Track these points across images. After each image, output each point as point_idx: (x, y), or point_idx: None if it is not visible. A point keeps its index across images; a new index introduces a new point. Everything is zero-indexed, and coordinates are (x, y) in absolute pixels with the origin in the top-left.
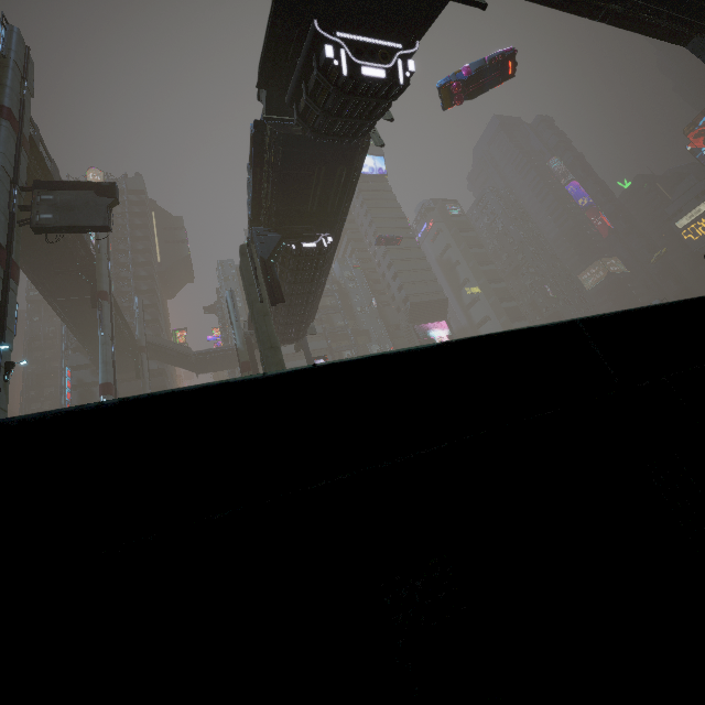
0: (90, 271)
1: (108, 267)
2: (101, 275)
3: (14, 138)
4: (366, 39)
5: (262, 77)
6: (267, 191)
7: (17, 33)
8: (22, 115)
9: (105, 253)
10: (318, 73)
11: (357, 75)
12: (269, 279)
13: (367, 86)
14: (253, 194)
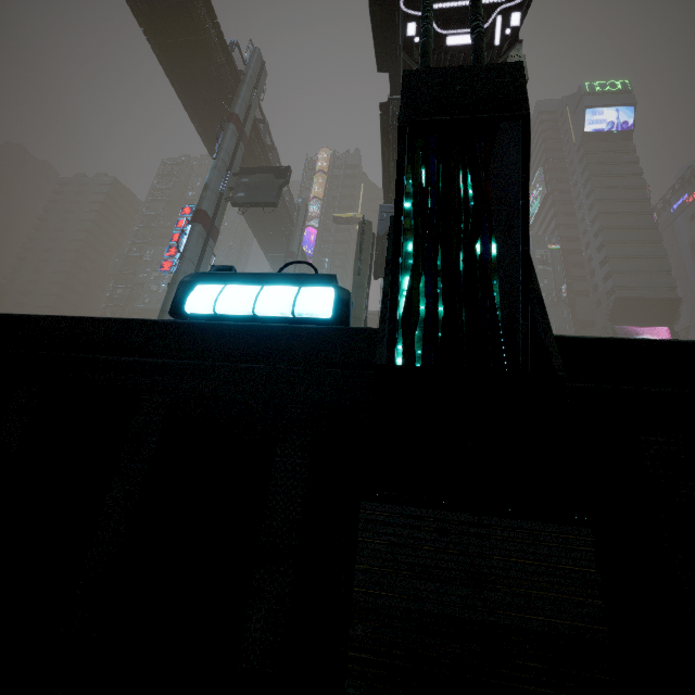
0: (289, 235)
1: (302, 232)
2: (294, 239)
3: (237, 136)
4: (458, 3)
5: (379, 62)
6: (393, 169)
7: (257, 53)
8: (246, 117)
9: (301, 221)
10: (404, 53)
11: (439, 48)
12: (377, 254)
13: (453, 57)
14: (383, 173)
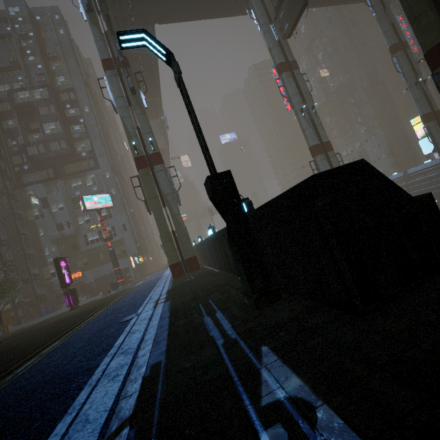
0: None
1: None
2: None
3: None
4: None
5: None
6: None
7: None
8: None
9: None
10: None
11: None
12: None
13: None
14: None
